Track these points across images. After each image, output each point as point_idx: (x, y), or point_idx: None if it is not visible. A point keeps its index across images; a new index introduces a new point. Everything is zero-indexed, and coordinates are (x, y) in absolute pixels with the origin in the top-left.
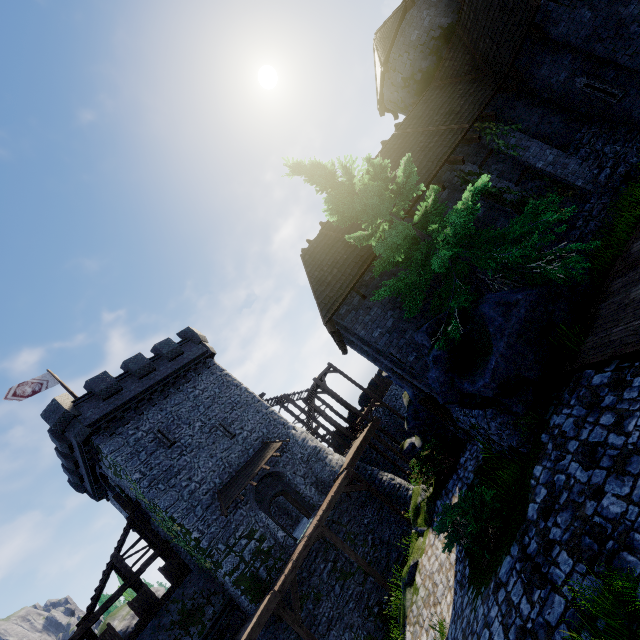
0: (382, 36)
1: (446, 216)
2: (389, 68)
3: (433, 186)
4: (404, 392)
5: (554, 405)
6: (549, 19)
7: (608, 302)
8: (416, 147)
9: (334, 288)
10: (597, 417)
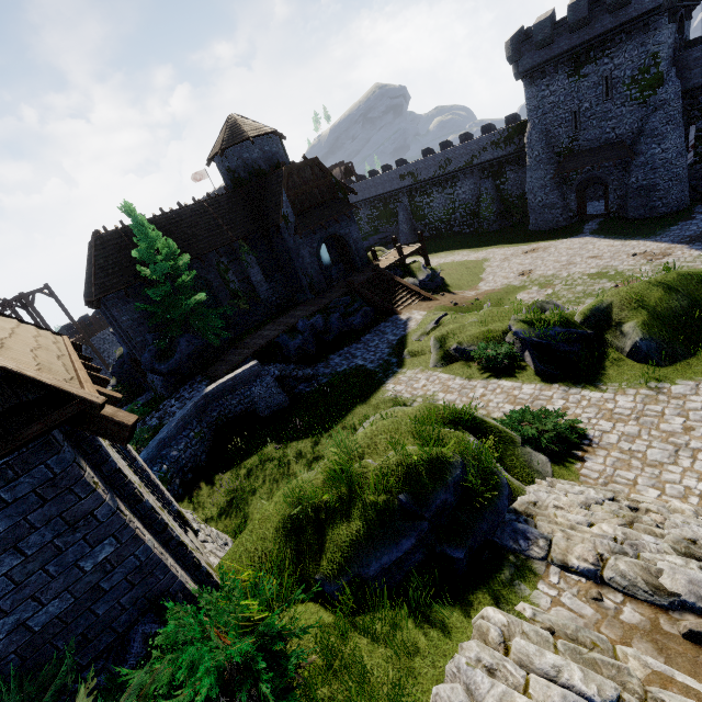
0: (233, 127)
1: (189, 294)
2: (225, 153)
3: (195, 271)
4: (121, 347)
5: (185, 383)
6: (284, 229)
7: (224, 356)
8: (207, 225)
9: (111, 280)
10: (189, 389)
